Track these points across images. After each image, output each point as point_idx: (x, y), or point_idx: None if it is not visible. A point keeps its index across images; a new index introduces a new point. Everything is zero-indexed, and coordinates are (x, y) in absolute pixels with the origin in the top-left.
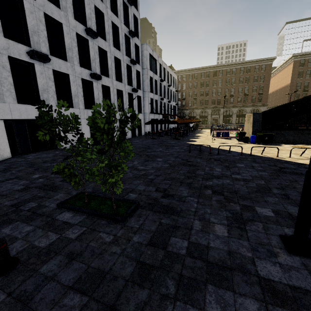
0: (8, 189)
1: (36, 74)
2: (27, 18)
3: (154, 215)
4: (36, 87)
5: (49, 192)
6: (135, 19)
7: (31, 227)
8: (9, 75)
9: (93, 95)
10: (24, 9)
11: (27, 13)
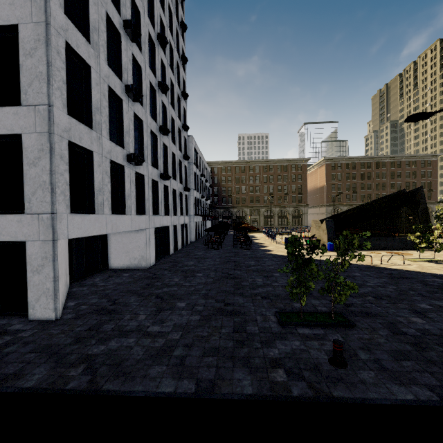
0: (187, 320)
1: (125, 177)
2: (124, 118)
3: (366, 319)
4: (122, 193)
5: (240, 316)
6: (183, 110)
7: (296, 341)
8: (109, 181)
9: (156, 197)
10: (122, 110)
11: (124, 113)
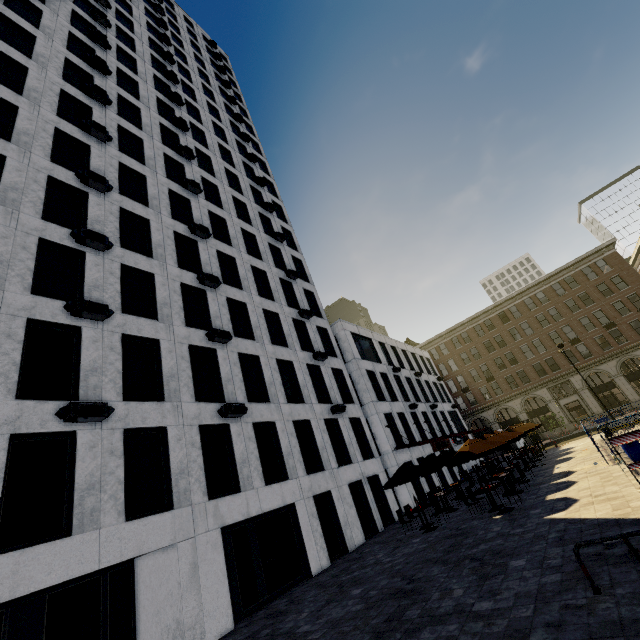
0: None
1: (77, 452)
2: (84, 351)
3: None
4: (72, 486)
5: None
6: (309, 294)
7: None
8: None
9: (232, 455)
10: (81, 341)
11: (85, 344)
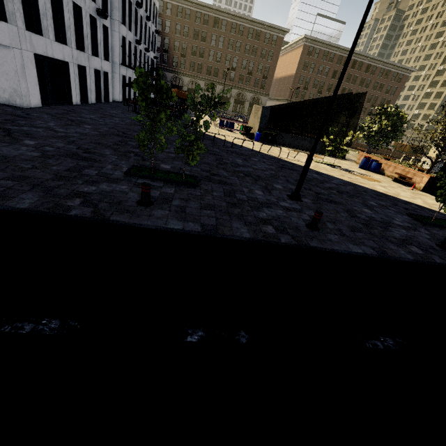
0: (20, 154)
1: None
2: None
3: (216, 185)
4: None
5: (90, 162)
6: None
7: (125, 186)
8: None
9: (35, 3)
10: None
11: None
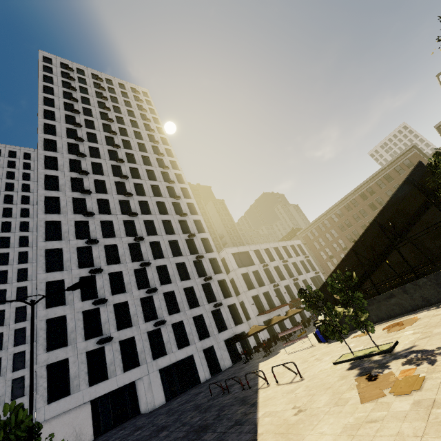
0: None
1: (106, 353)
2: (102, 316)
3: None
4: (106, 364)
5: None
6: (206, 239)
7: None
8: (86, 365)
9: (163, 340)
10: (100, 313)
11: (102, 313)
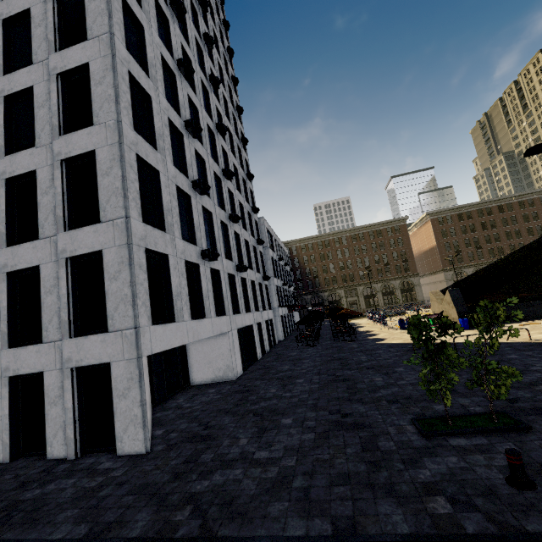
0: (300, 440)
1: (201, 276)
2: (193, 214)
3: None
4: (199, 294)
5: (366, 429)
6: (250, 192)
7: (451, 457)
8: (185, 283)
9: (235, 293)
10: (191, 206)
11: (193, 209)
